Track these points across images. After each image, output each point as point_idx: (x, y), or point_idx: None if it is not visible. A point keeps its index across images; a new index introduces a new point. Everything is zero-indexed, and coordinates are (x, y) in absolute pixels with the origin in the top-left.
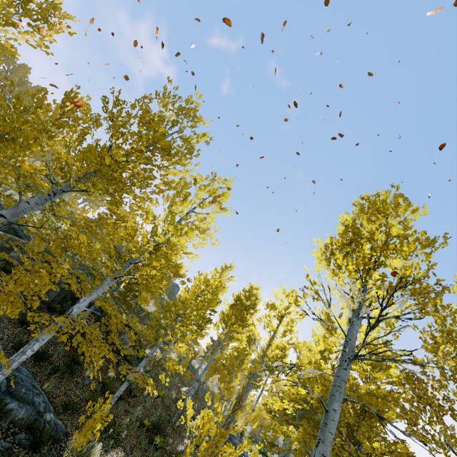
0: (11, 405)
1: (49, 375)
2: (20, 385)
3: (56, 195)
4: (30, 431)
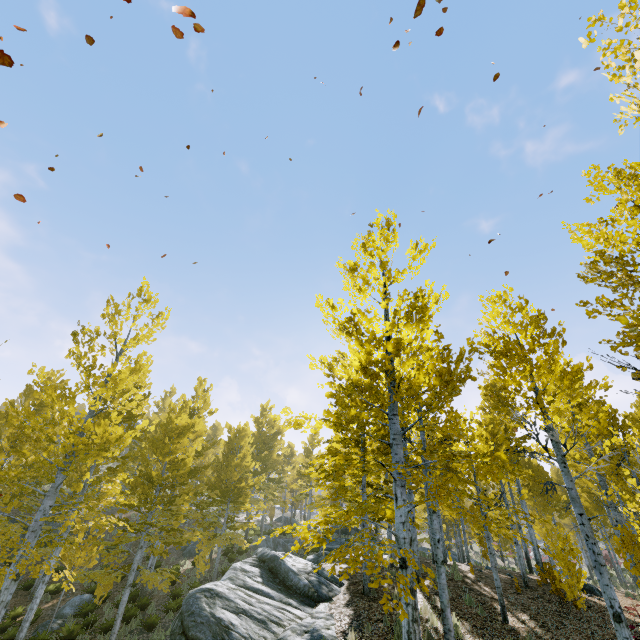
0: None
1: None
2: None
3: None
4: None
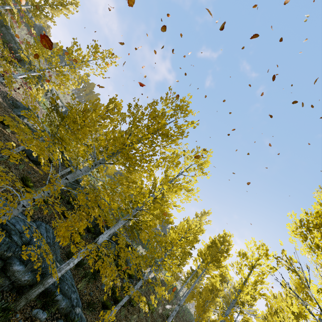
0: (58, 297)
1: (82, 277)
2: (65, 283)
3: (96, 165)
4: (66, 319)
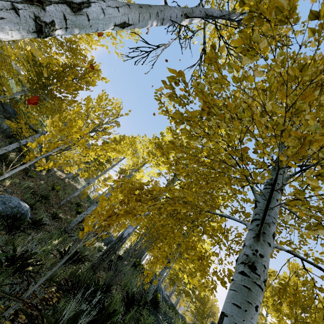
0: None
1: None
2: None
3: None
4: None
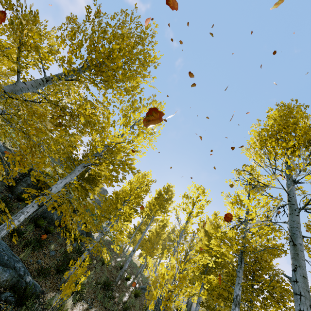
0: None
1: (23, 248)
2: (2, 253)
3: (48, 82)
4: (13, 290)
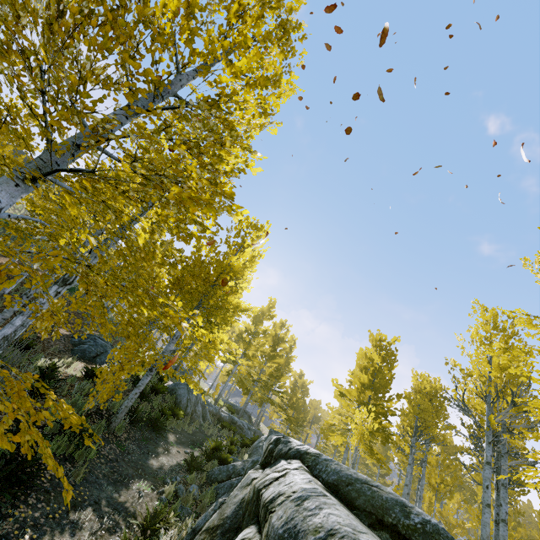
0: None
1: None
2: None
3: None
4: None
